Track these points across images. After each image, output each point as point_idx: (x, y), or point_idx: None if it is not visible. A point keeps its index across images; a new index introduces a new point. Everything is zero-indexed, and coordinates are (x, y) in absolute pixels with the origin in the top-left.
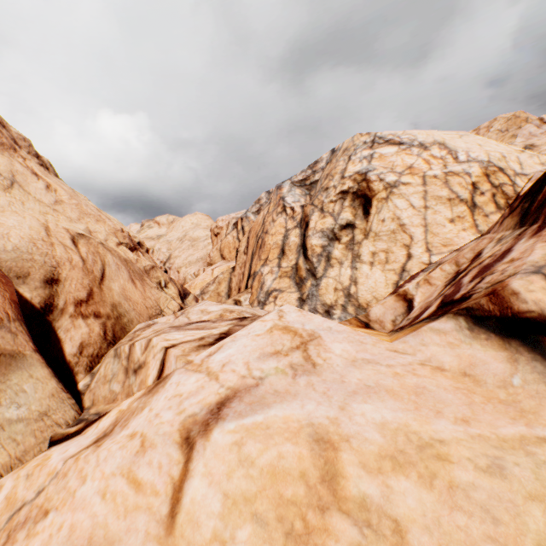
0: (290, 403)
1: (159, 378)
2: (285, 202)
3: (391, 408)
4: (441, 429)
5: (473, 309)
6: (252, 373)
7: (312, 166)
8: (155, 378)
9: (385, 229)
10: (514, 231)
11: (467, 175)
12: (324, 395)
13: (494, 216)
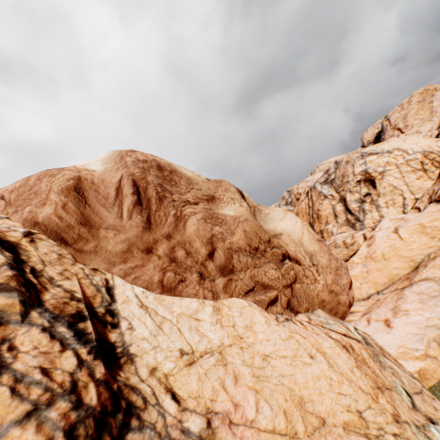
0: (409, 224)
1: (365, 240)
2: (323, 193)
3: (427, 218)
4: (437, 217)
5: (435, 200)
6: (396, 225)
7: (326, 172)
8: (363, 241)
9: (386, 191)
10: (439, 183)
11: (416, 159)
12: (414, 221)
13: (436, 171)
